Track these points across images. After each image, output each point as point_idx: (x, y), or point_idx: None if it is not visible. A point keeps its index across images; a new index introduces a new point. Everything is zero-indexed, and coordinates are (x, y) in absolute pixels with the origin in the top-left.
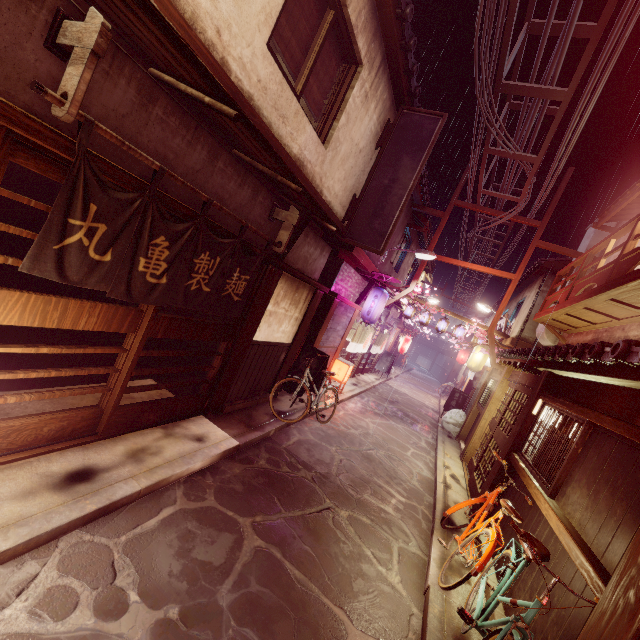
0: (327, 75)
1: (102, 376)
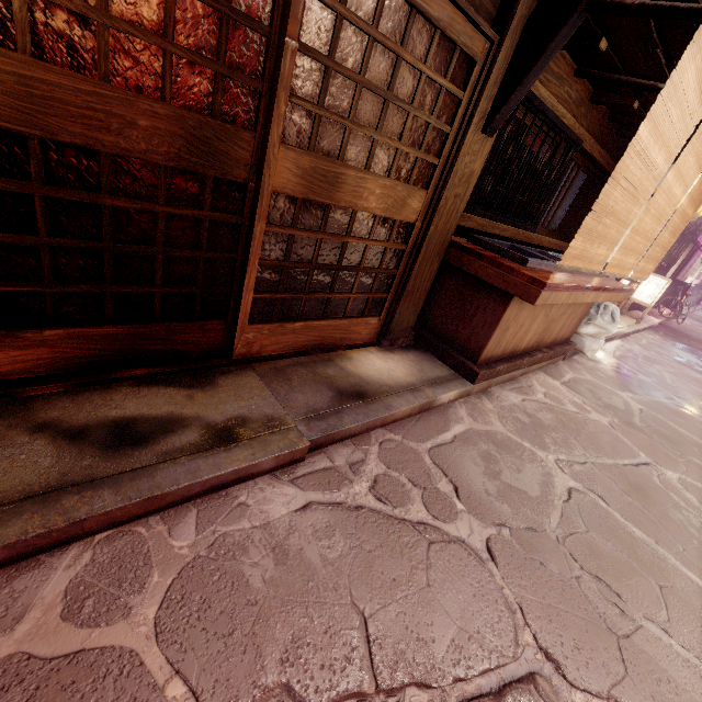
0: None
1: None
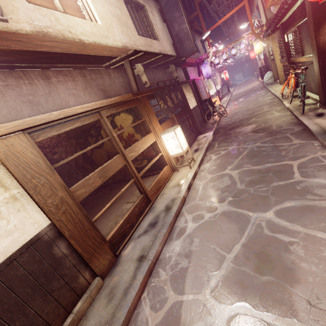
0: (142, 22)
1: None
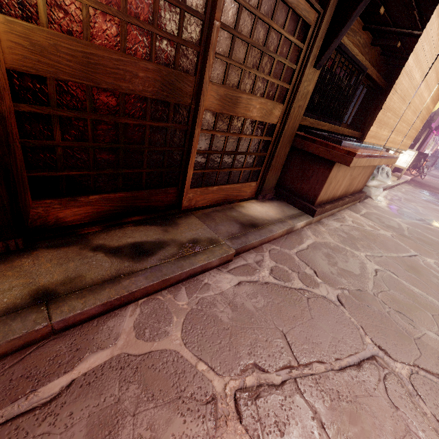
0: None
1: None
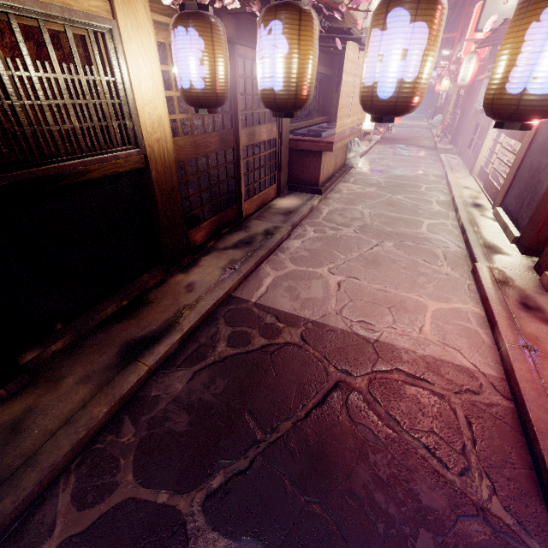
0: None
1: None
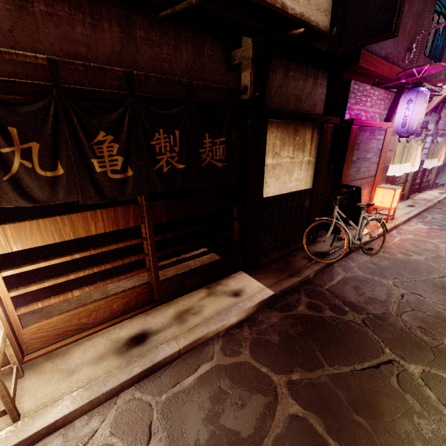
0: None
1: (172, 253)
